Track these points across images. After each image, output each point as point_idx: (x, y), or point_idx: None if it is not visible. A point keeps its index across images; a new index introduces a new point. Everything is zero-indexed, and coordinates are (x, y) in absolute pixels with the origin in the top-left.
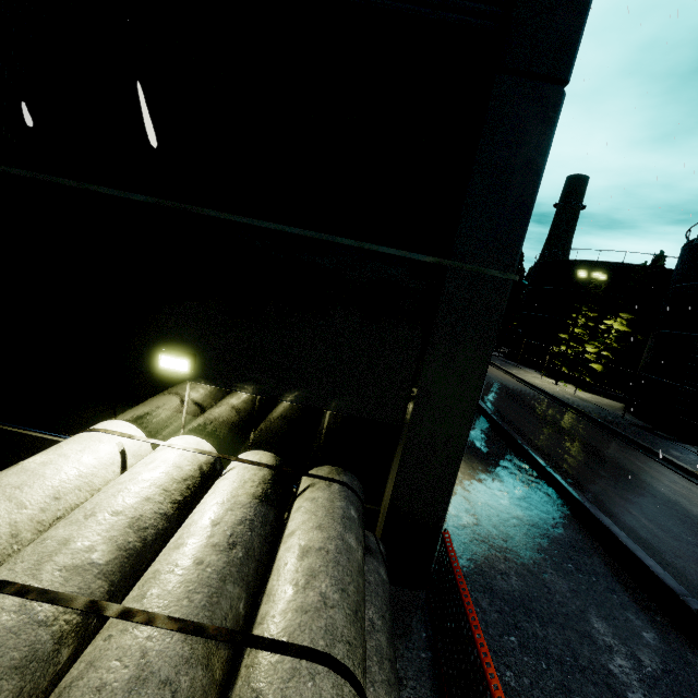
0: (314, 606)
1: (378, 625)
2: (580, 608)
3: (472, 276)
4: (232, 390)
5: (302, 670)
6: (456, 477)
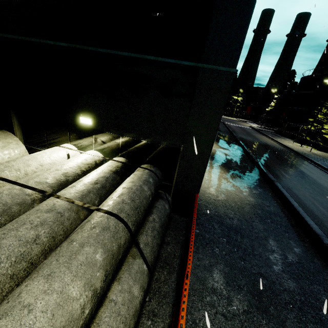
0: (118, 202)
1: (157, 220)
2: (266, 235)
3: (213, 71)
4: (110, 133)
5: (105, 216)
6: (204, 172)
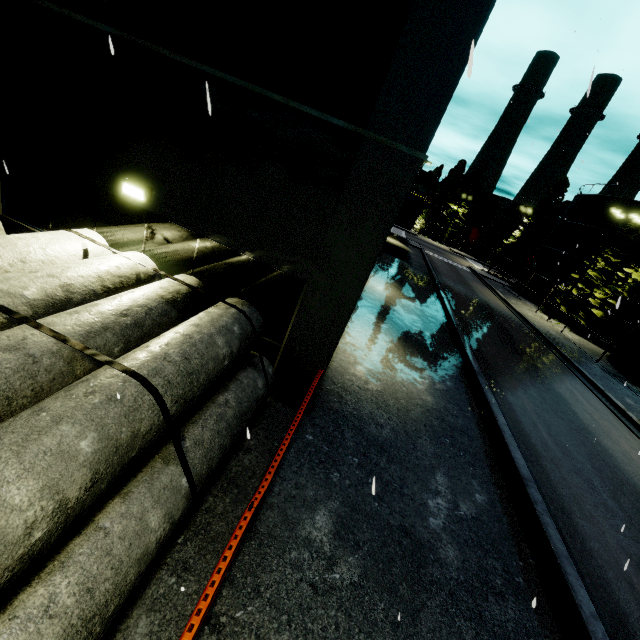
0: (155, 357)
1: (232, 405)
2: (433, 465)
3: (384, 149)
4: (180, 226)
5: (120, 377)
6: (342, 332)
